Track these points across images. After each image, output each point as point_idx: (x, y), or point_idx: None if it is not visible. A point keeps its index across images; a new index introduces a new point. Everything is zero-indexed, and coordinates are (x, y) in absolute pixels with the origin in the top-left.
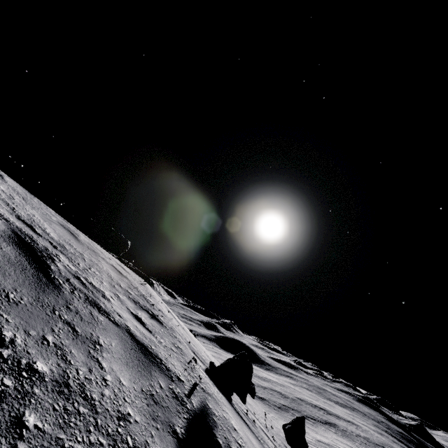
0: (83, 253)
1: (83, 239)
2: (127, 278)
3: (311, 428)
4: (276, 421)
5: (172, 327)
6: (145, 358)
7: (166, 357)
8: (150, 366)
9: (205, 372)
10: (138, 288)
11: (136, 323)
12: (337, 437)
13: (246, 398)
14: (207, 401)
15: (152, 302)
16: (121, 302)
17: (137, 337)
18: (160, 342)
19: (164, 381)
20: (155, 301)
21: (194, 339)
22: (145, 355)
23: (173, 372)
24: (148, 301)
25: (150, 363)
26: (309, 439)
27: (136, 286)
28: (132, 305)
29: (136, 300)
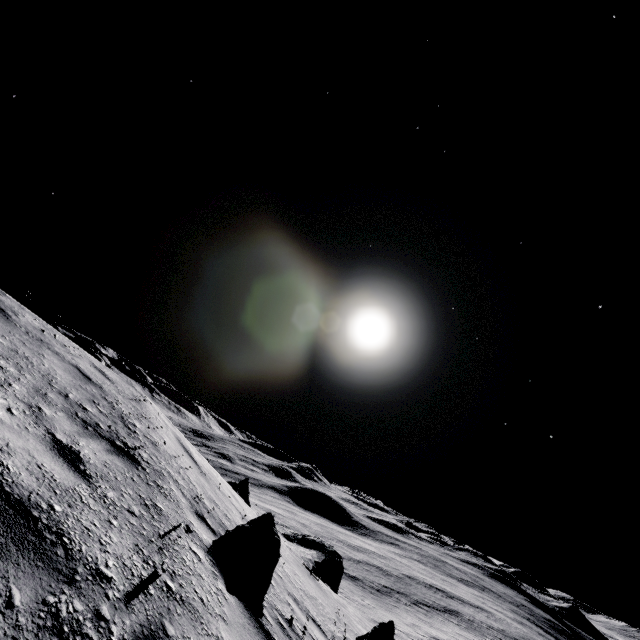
0: (1, 337)
1: (28, 321)
2: (101, 387)
3: (424, 620)
4: (374, 611)
5: (163, 469)
6: (2, 533)
7: (91, 527)
8: (6, 553)
9: (208, 550)
10: (118, 404)
11: (49, 460)
12: (460, 630)
13: (259, 607)
14: (167, 620)
15: (140, 428)
16: (37, 421)
17: (15, 486)
18: (102, 497)
19: (34, 586)
20: (150, 427)
21: (226, 492)
22: (6, 528)
23: (90, 560)
24: (127, 425)
25: (12, 545)
26: (420, 636)
27: (116, 401)
28: (72, 428)
29: (92, 421)
